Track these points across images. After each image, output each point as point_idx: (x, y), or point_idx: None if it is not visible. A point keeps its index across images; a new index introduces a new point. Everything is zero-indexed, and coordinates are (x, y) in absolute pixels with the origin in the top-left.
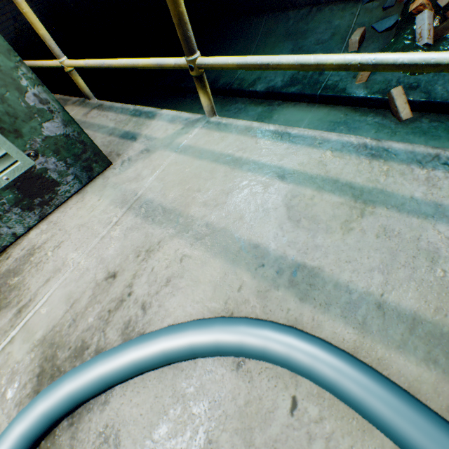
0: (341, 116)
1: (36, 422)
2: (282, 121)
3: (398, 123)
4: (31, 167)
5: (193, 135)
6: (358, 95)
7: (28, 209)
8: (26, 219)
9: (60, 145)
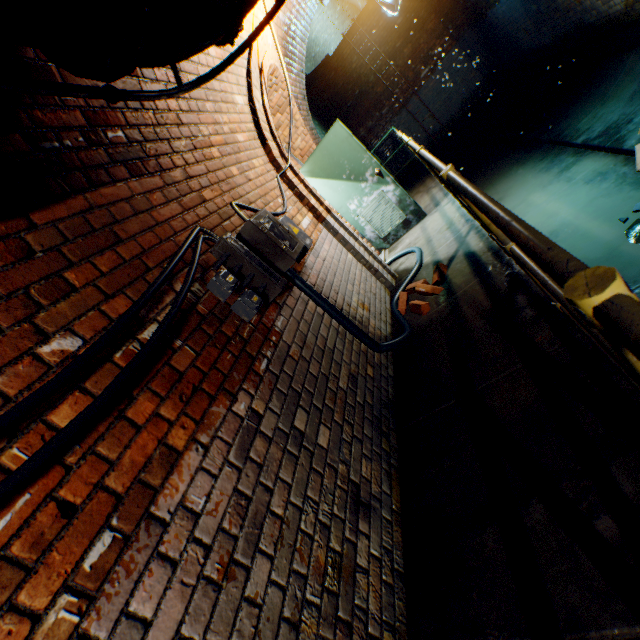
0: (609, 167)
1: (390, 259)
2: (572, 172)
3: (635, 173)
4: (406, 218)
5: (446, 206)
6: (626, 148)
7: (404, 229)
8: (403, 232)
9: (413, 212)
